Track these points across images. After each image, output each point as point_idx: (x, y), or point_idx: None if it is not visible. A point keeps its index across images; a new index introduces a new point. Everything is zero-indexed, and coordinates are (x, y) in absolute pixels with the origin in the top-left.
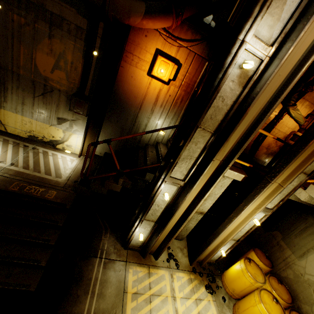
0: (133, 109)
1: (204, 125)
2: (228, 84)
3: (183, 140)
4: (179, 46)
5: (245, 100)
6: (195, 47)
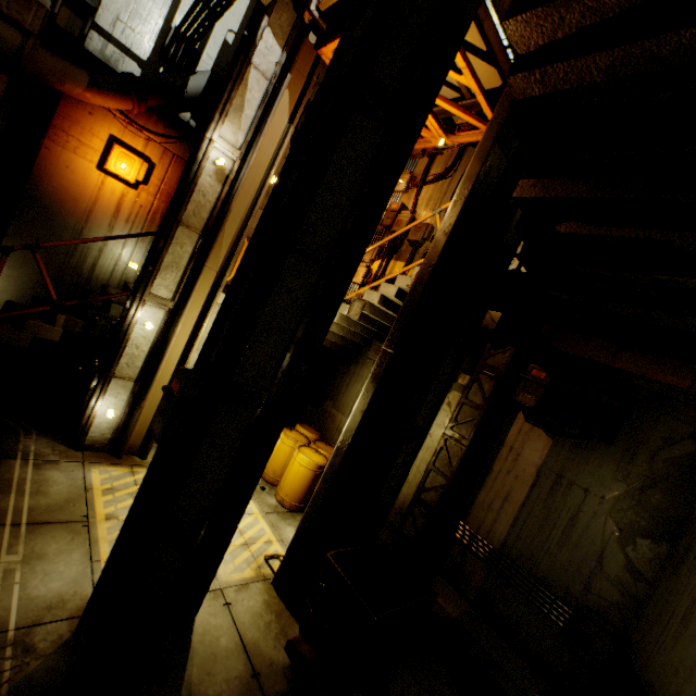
0: (73, 221)
1: (189, 223)
2: (206, 179)
3: (164, 240)
4: (148, 139)
5: (229, 199)
6: (173, 146)
